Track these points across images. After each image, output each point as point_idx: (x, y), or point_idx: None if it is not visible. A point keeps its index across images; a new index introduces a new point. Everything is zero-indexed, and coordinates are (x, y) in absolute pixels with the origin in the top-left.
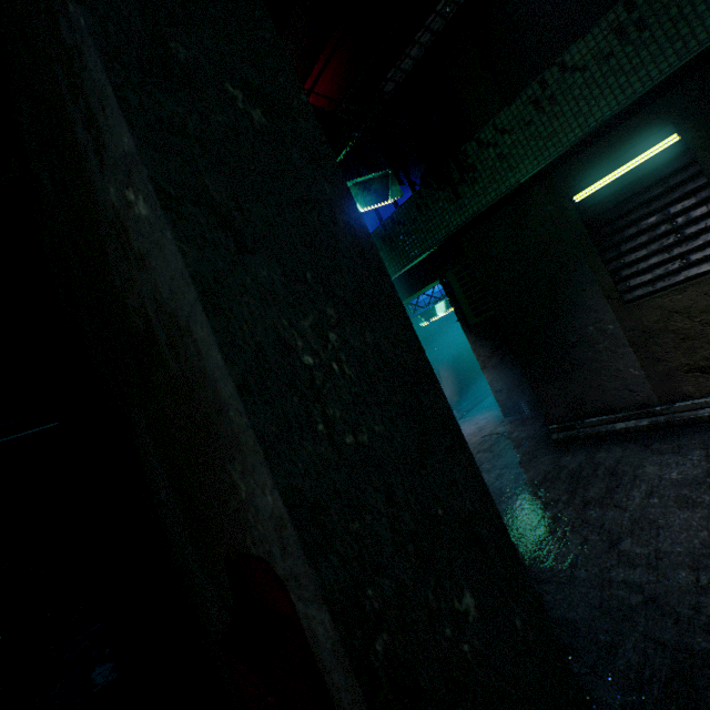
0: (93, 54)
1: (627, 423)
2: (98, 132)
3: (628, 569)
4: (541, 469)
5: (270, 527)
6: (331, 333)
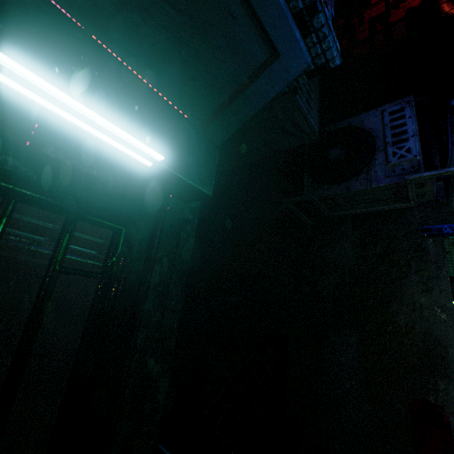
0: (447, 285)
1: None
2: (429, 289)
3: None
4: None
5: (452, 399)
6: None
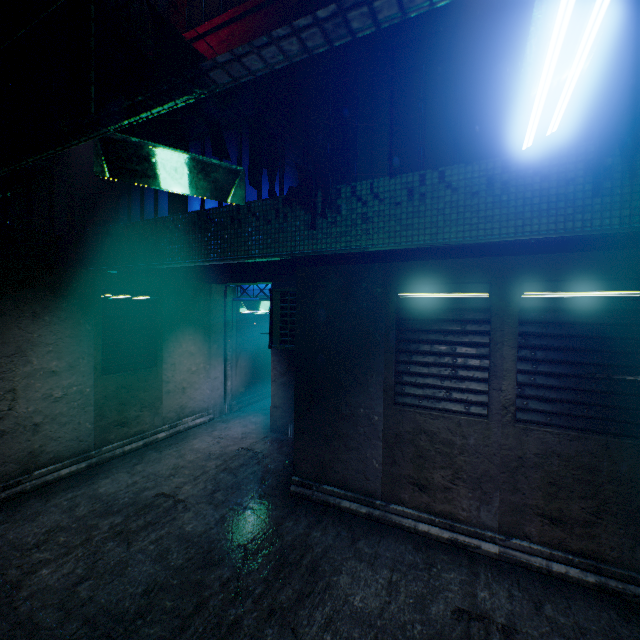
0: None
1: (352, 504)
2: None
3: None
4: (262, 530)
5: None
6: None
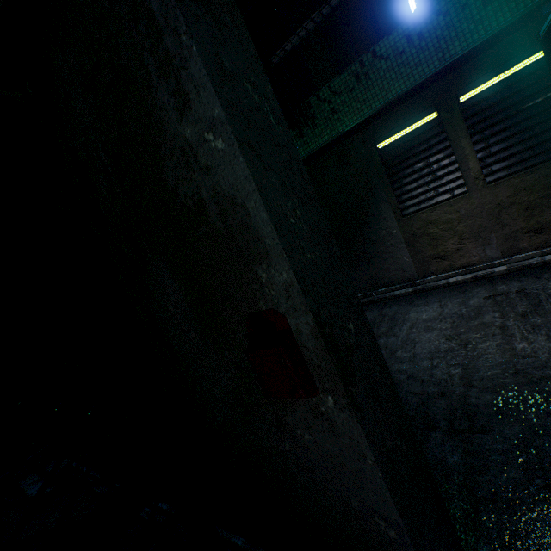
0: (199, 66)
1: (401, 291)
2: (185, 100)
3: (400, 364)
4: None
5: (281, 290)
6: (297, 210)
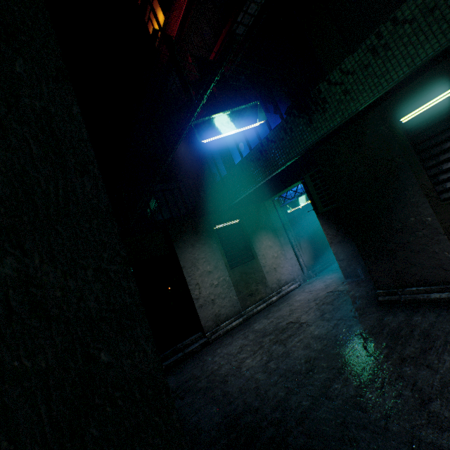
0: None
1: (441, 294)
2: None
3: (437, 432)
4: (368, 324)
5: None
6: None
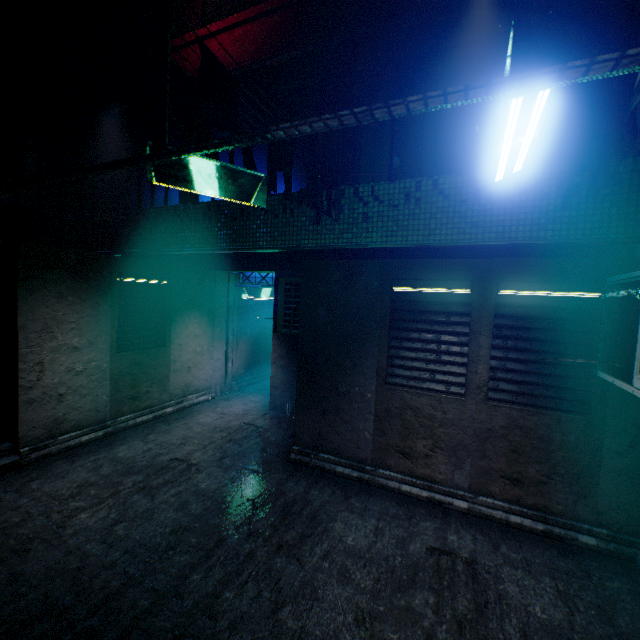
0: None
1: (345, 469)
2: None
3: None
4: (267, 488)
5: None
6: None
